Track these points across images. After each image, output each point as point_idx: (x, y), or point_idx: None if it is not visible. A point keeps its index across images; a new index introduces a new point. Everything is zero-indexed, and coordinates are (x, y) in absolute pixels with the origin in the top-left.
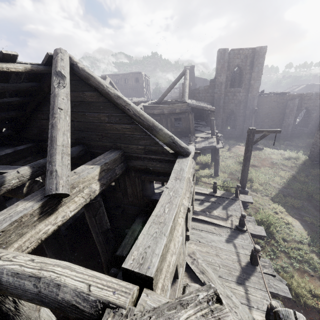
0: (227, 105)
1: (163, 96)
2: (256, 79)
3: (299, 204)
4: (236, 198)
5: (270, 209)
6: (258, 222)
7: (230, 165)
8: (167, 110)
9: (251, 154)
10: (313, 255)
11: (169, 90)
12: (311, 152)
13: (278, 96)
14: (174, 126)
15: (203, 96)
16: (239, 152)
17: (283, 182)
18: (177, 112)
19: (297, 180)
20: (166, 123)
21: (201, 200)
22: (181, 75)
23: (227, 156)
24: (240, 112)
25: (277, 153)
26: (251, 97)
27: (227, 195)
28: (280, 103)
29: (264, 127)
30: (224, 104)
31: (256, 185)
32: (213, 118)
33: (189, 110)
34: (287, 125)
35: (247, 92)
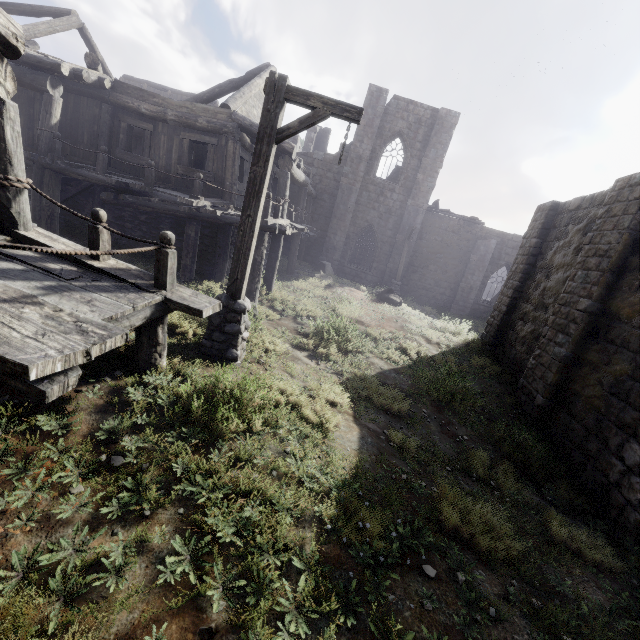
0: (364, 211)
1: (196, 99)
2: (428, 174)
3: (404, 407)
4: (156, 288)
5: (307, 389)
6: (207, 394)
7: (305, 306)
8: (176, 113)
9: (266, 173)
10: (301, 533)
11: (216, 92)
12: (488, 326)
13: (462, 223)
14: (186, 163)
15: (318, 175)
16: (345, 295)
17: (401, 362)
18: (200, 126)
19: (435, 365)
20: (169, 148)
21: (2, 253)
22: (256, 71)
23: (314, 293)
24: (386, 233)
25: (423, 318)
26: (412, 207)
27: (130, 274)
28: (464, 239)
29: (426, 280)
30: (357, 207)
31: (330, 347)
32: (286, 170)
33: (231, 130)
34: (469, 289)
35: (408, 195)
